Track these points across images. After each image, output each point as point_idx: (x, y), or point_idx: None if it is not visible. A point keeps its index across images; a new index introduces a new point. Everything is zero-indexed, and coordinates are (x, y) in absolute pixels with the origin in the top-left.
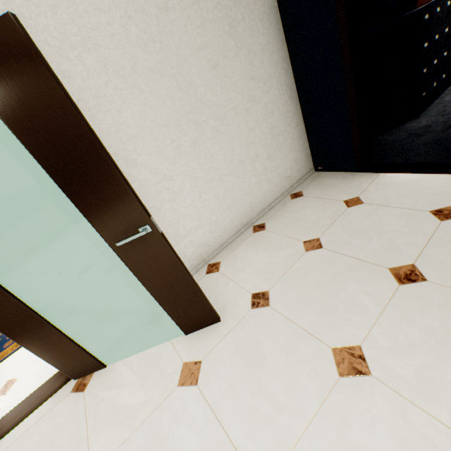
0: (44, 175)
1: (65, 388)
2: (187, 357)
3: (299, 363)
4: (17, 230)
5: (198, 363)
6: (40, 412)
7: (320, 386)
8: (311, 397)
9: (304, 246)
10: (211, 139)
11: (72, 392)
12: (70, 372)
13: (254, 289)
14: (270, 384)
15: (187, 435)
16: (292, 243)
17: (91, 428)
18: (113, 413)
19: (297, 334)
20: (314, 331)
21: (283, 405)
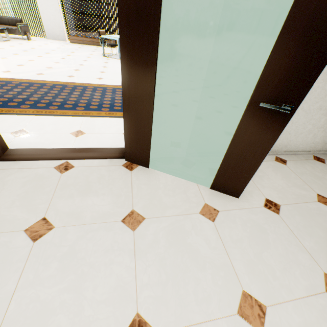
0: (229, 11)
1: (118, 160)
2: (208, 202)
3: (295, 263)
4: (181, 40)
5: (216, 210)
6: (100, 162)
7: (308, 286)
8: (300, 287)
9: (317, 197)
10: (326, 75)
11: (123, 166)
12: (128, 154)
13: (268, 197)
14: (269, 259)
15: (202, 243)
16: (307, 188)
17: (135, 194)
18: (151, 197)
19: (297, 245)
20: (312, 253)
21: (277, 277)
